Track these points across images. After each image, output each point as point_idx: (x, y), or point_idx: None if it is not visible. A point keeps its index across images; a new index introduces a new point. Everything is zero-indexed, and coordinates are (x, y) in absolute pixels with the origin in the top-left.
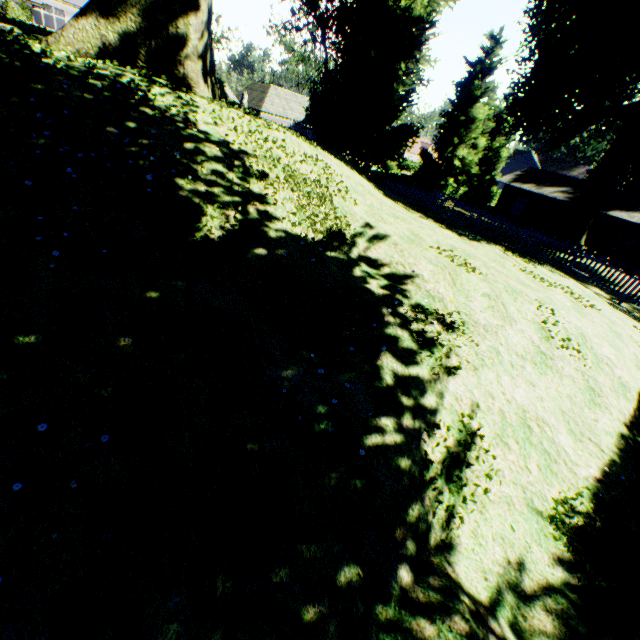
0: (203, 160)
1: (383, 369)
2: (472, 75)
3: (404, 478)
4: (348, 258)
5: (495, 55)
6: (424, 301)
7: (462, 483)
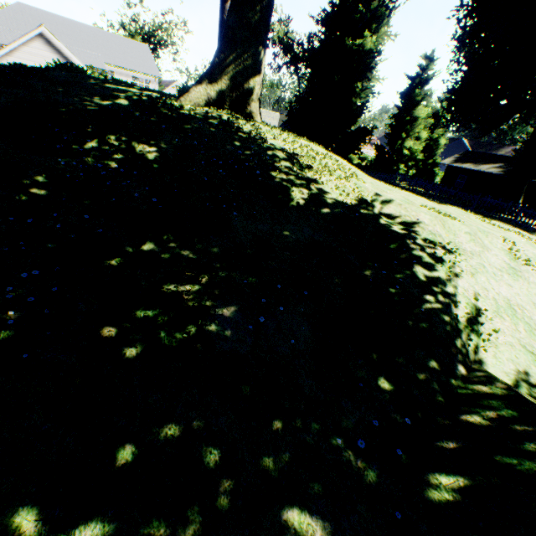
0: (278, 161)
1: (417, 273)
2: (412, 86)
3: (448, 325)
4: (374, 214)
5: (430, 70)
6: (429, 237)
7: (480, 333)
